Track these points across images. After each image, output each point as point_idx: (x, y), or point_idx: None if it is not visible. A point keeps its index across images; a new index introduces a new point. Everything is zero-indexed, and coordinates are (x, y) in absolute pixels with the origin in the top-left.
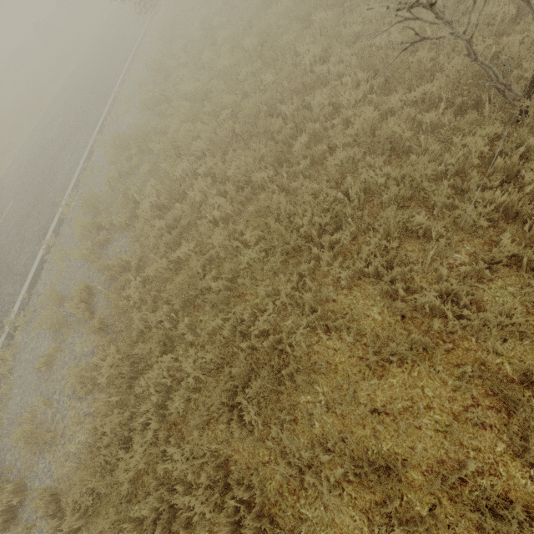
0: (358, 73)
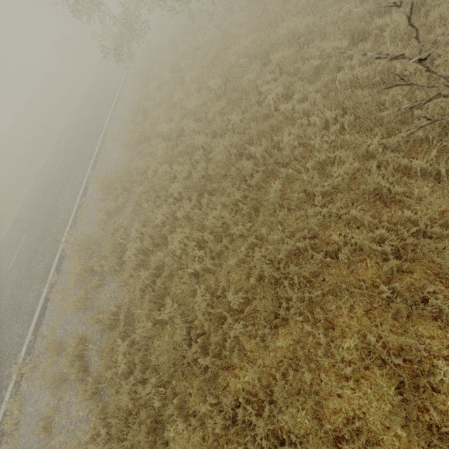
0: (325, 113)
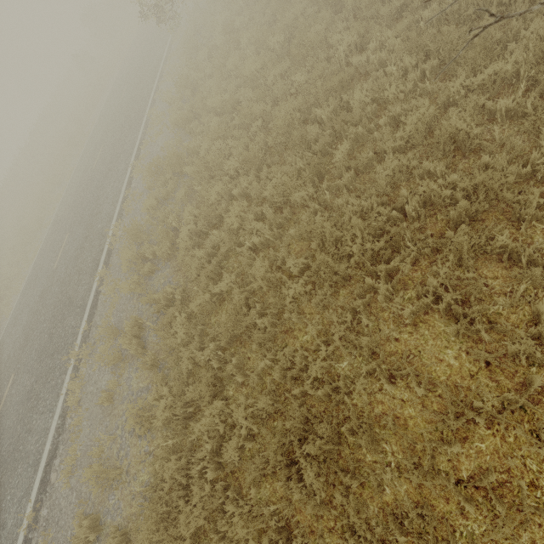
0: (404, 59)
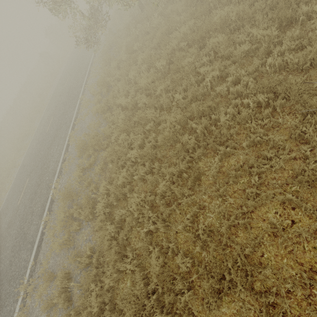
0: (258, 96)
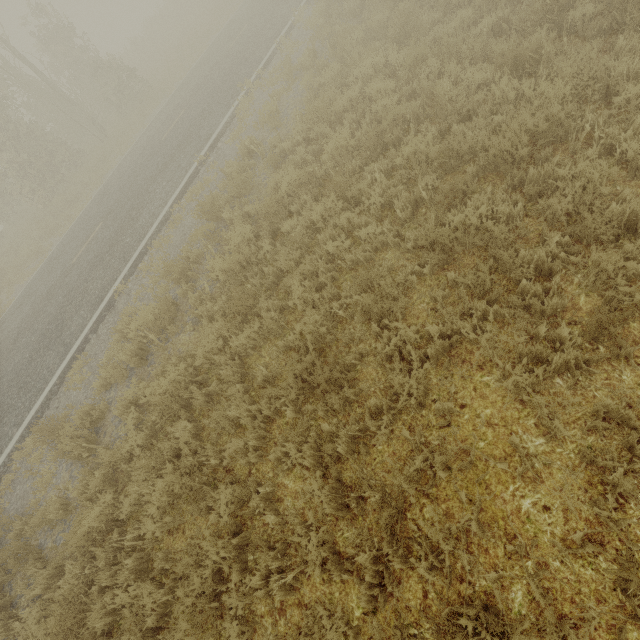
0: None
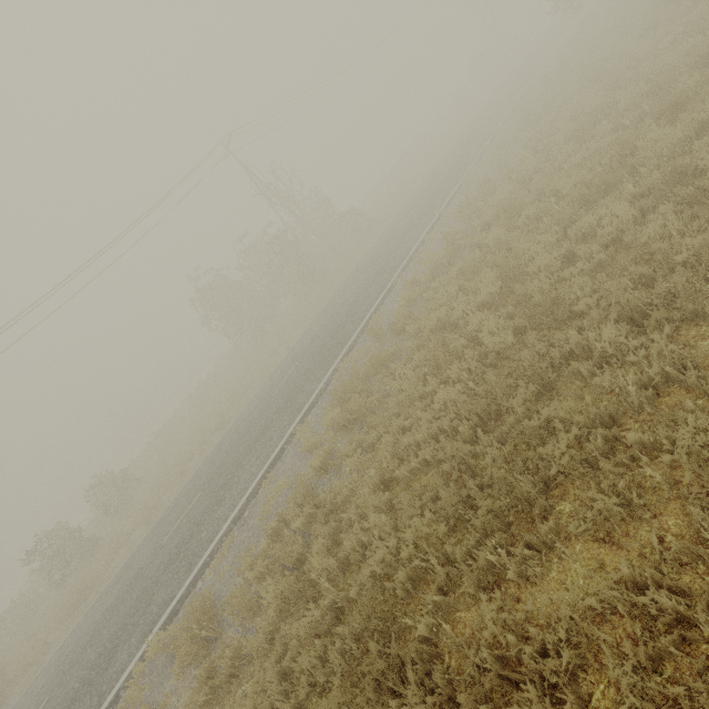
0: None
